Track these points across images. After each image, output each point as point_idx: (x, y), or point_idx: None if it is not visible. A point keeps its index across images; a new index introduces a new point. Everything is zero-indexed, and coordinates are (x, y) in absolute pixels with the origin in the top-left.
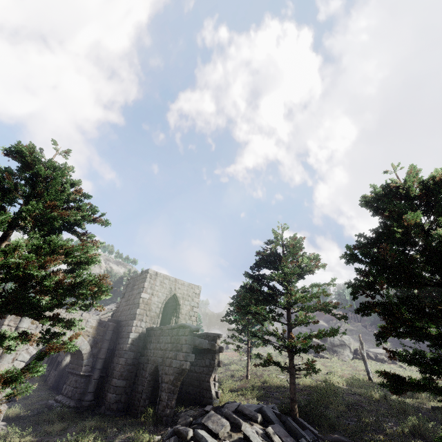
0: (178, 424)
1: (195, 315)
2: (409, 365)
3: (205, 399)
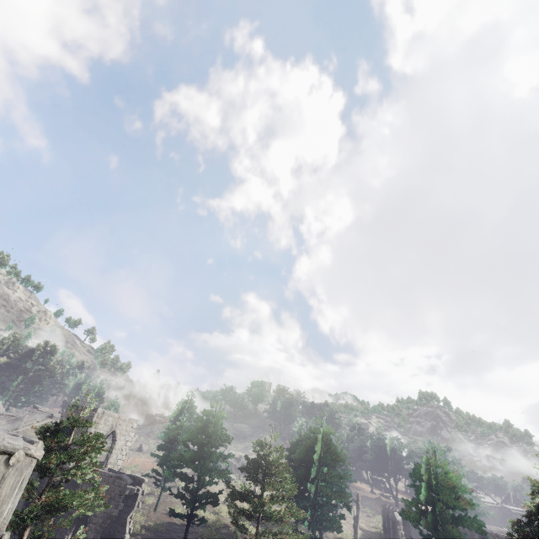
0: None
1: (127, 449)
2: None
3: (119, 534)
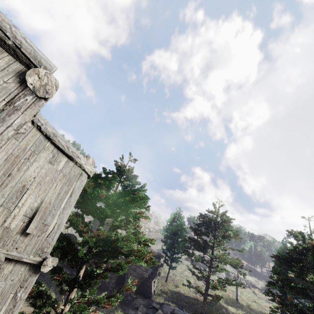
0: (138, 310)
1: (146, 233)
2: (258, 292)
3: (146, 292)
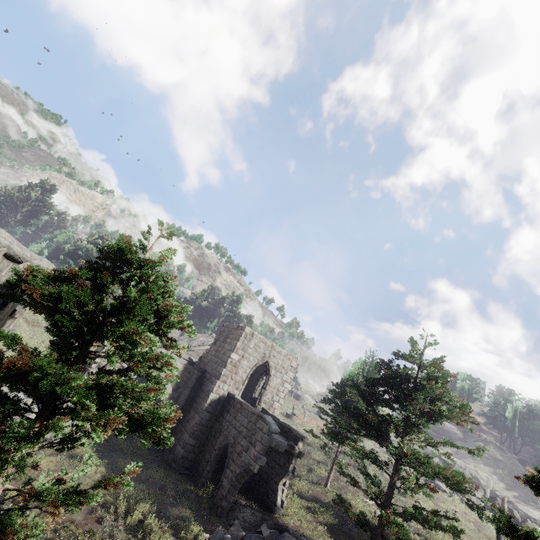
0: (229, 531)
1: (285, 391)
2: None
3: (268, 501)
